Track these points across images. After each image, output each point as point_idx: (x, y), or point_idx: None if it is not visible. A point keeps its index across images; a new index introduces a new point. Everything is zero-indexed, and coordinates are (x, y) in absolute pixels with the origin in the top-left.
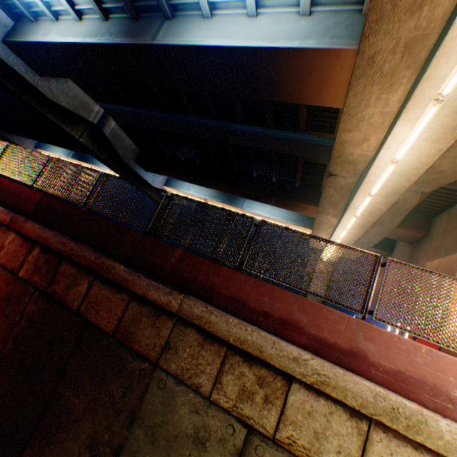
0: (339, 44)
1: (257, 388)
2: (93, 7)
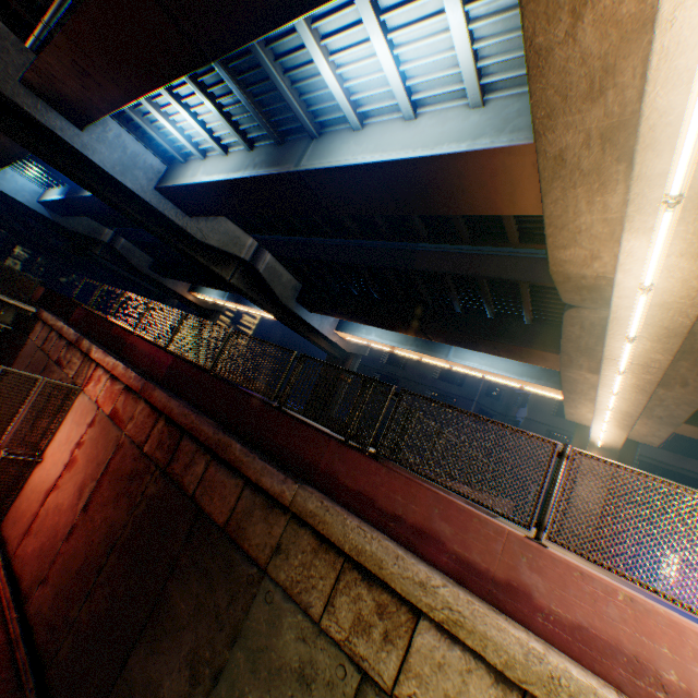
0: (522, 139)
1: (376, 619)
2: (238, 140)
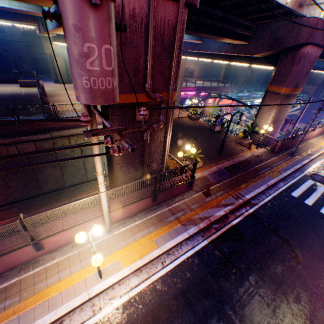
0: (33, 9)
1: (78, 139)
2: None
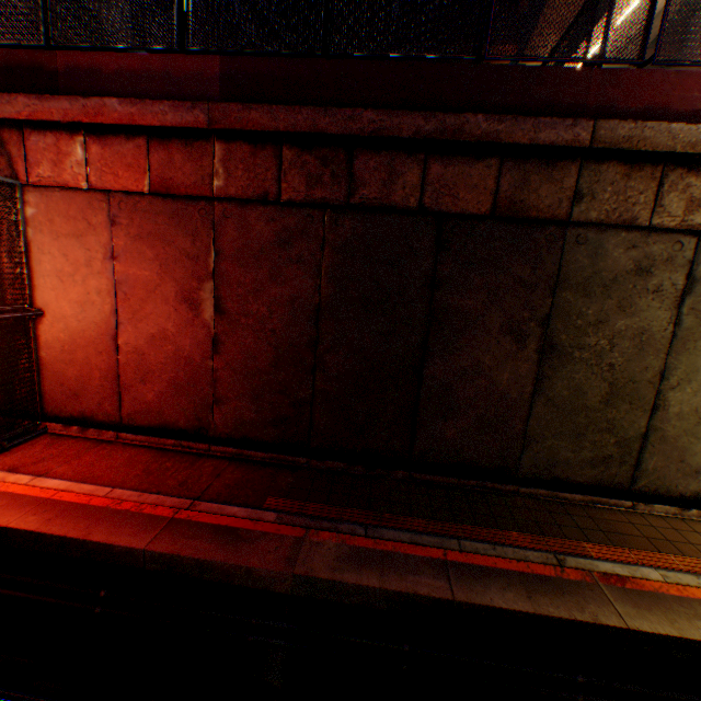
0: None
1: None
2: None
